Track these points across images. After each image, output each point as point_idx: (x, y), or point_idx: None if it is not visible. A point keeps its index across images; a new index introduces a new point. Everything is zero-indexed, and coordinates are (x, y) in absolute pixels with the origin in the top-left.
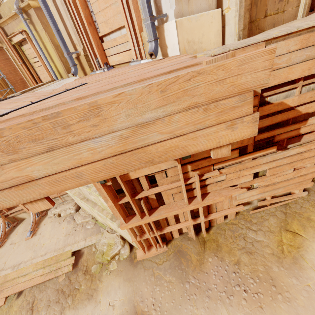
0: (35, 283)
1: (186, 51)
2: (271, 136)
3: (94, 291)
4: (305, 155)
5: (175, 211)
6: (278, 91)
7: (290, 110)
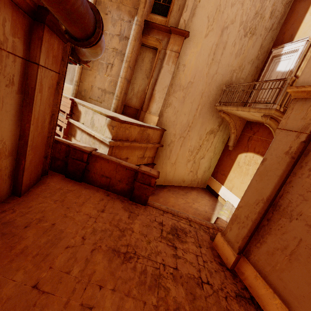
0: None
1: None
2: None
3: None
4: None
5: None
6: None
7: None
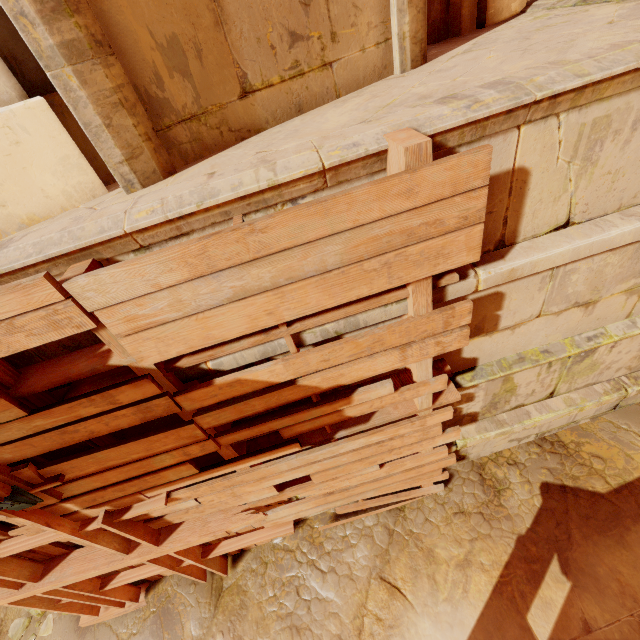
0: None
1: None
2: (264, 432)
3: None
4: (393, 443)
5: (96, 571)
6: (222, 353)
7: (284, 384)
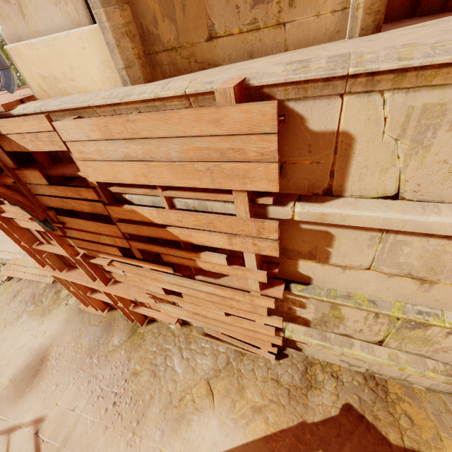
0: (26, 278)
1: (45, 90)
2: (152, 250)
3: (48, 311)
4: (232, 303)
5: (80, 281)
6: (129, 191)
7: (160, 226)
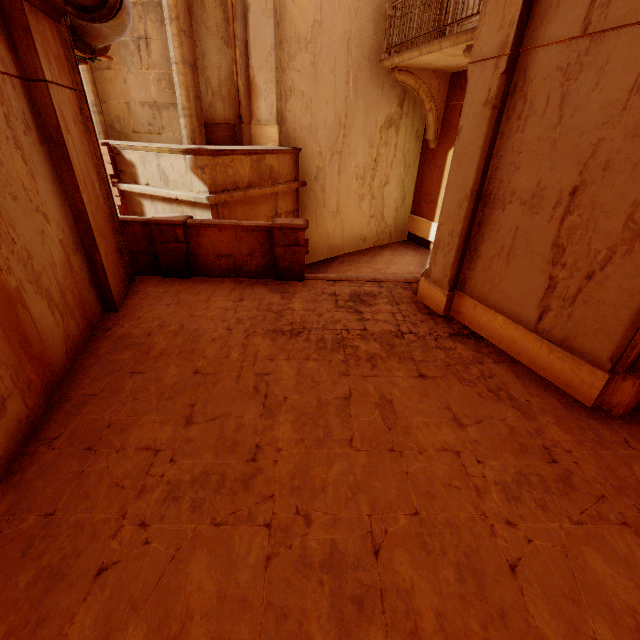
0: None
1: None
2: None
3: None
4: None
5: None
6: None
7: None
